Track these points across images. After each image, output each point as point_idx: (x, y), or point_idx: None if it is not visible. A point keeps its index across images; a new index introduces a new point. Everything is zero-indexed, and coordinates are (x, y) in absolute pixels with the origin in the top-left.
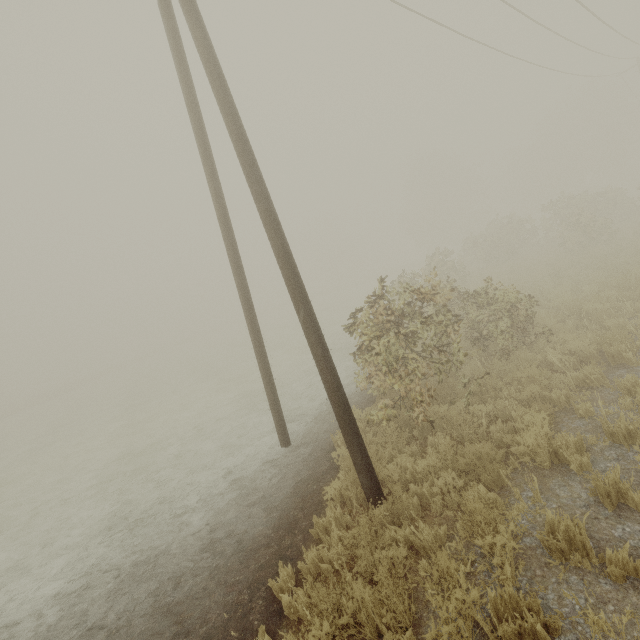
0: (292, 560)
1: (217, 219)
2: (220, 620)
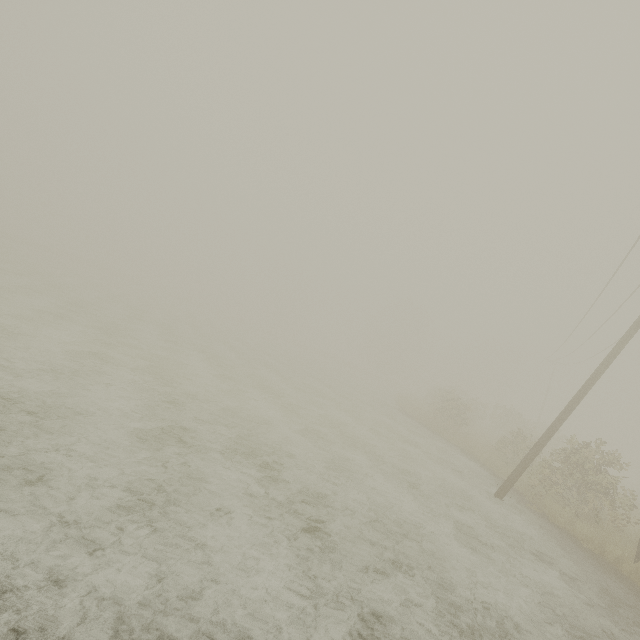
0: (630, 582)
1: (600, 367)
2: (638, 600)
